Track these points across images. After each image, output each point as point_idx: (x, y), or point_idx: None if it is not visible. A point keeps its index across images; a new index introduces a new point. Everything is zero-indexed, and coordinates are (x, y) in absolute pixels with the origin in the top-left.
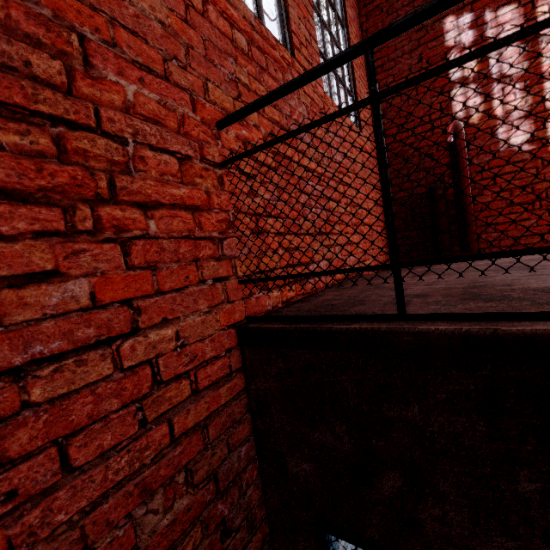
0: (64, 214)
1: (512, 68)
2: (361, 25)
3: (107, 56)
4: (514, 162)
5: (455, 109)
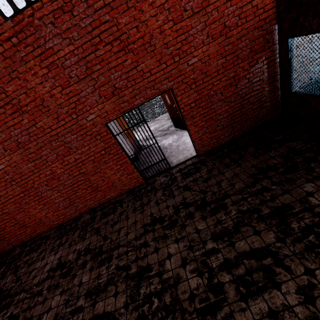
0: None
1: None
2: None
3: None
4: None
5: None
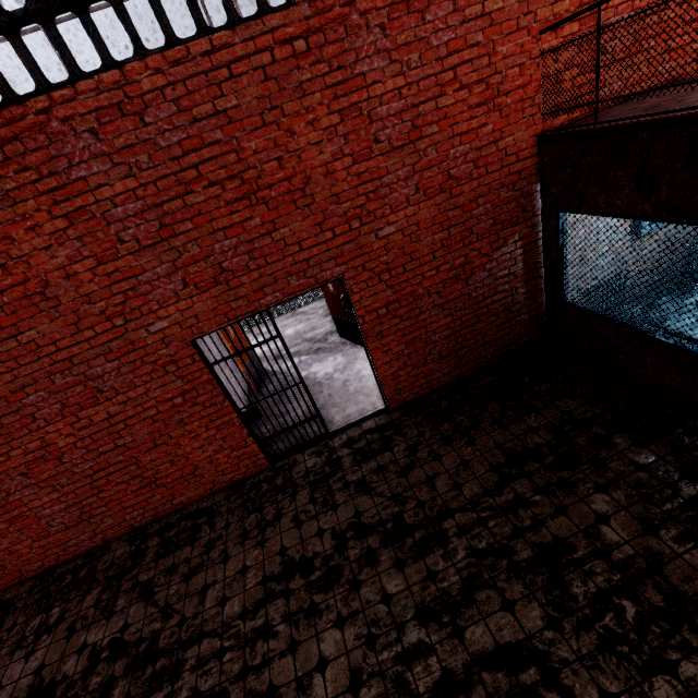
0: (487, 106)
1: None
2: None
3: (498, 41)
4: None
5: None
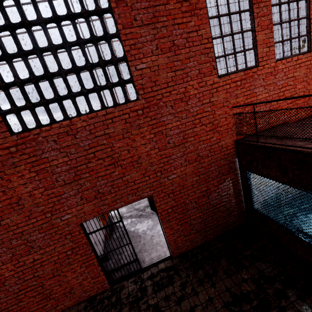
0: (213, 131)
1: None
2: None
3: (216, 110)
4: None
5: None
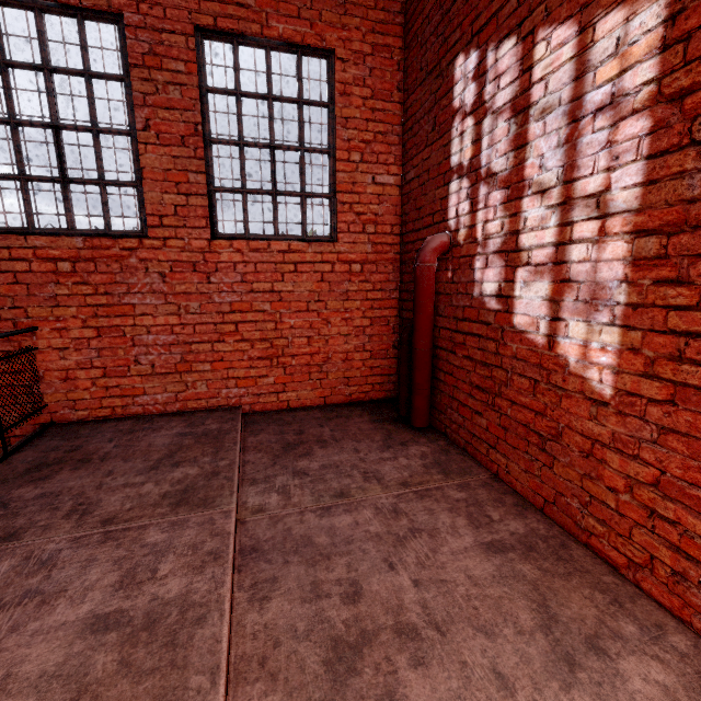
0: None
1: (499, 160)
2: (404, 62)
3: None
4: (482, 321)
5: (450, 214)
